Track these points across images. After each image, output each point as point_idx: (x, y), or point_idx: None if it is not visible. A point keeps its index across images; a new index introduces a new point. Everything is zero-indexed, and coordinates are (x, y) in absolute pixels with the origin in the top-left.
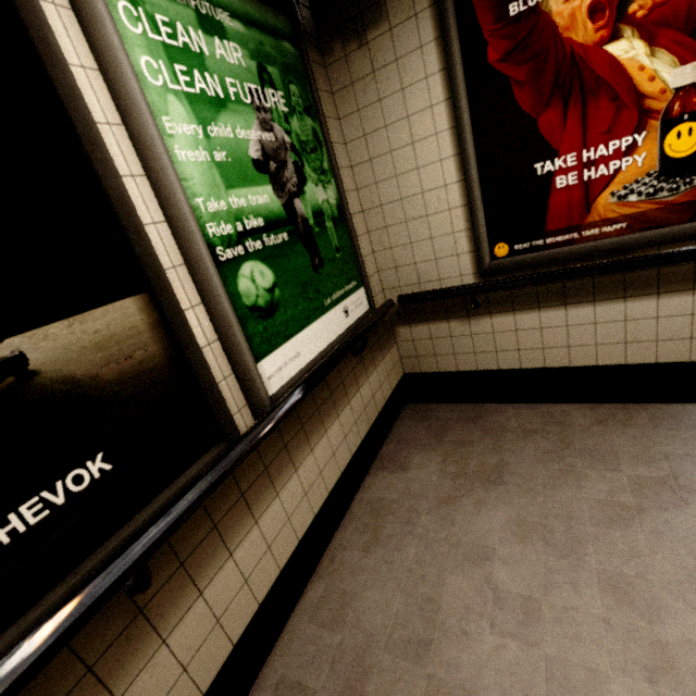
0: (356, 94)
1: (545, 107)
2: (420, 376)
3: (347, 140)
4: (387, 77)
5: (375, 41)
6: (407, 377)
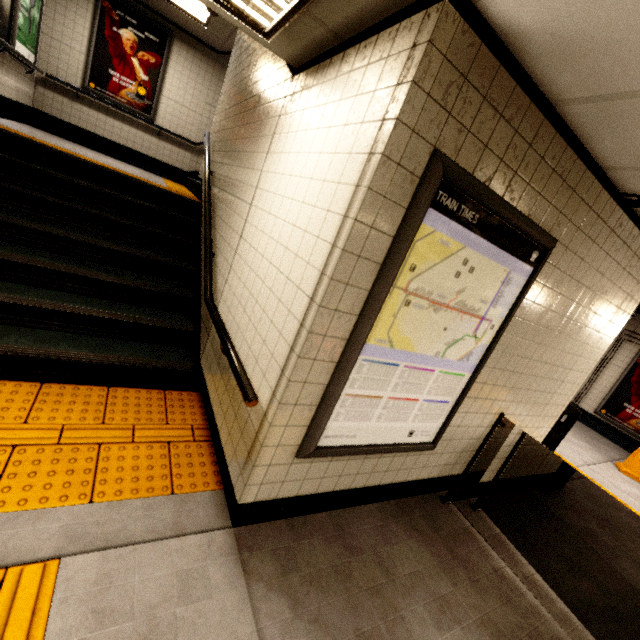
0: None
1: (116, 58)
2: (41, 113)
3: (47, 6)
4: (72, 6)
5: None
6: (33, 110)
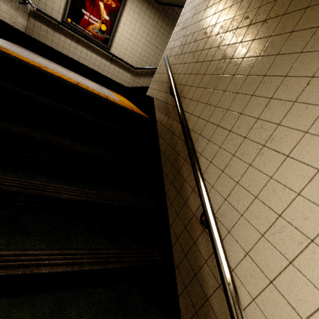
0: None
1: (88, 1)
2: (31, 38)
3: None
4: None
5: None
6: (25, 35)
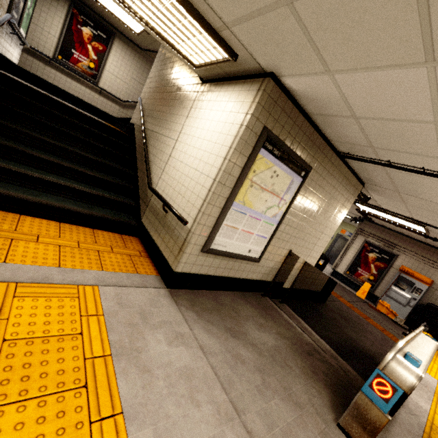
0: (44, 2)
1: (77, 43)
2: (23, 69)
3: (36, 6)
4: (53, 9)
5: (54, 1)
6: (18, 67)
